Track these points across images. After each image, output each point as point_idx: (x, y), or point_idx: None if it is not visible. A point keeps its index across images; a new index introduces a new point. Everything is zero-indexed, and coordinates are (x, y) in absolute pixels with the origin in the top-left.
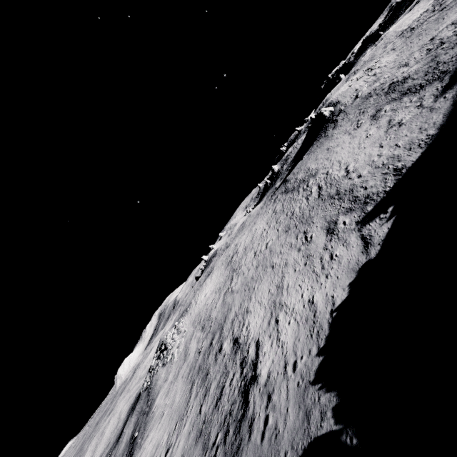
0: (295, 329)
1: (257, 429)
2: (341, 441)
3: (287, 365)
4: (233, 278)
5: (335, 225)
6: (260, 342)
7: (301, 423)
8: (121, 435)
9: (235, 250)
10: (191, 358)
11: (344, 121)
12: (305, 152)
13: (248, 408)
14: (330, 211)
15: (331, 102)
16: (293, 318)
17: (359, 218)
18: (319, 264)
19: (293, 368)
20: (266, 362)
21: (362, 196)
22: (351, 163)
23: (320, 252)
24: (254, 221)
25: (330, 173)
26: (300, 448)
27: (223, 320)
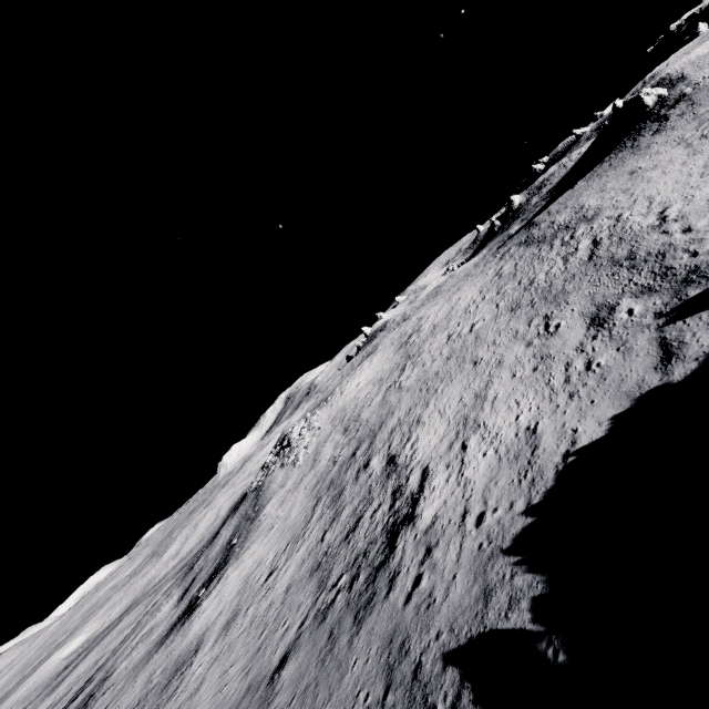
0: (493, 466)
1: (401, 587)
2: (537, 650)
3: (467, 514)
4: (405, 369)
5: (611, 313)
6: (431, 471)
7: (474, 601)
8: (216, 536)
9: (417, 326)
10: (321, 467)
11: (684, 118)
12: (582, 175)
13: (393, 556)
14: (607, 288)
15: (667, 77)
16: (494, 448)
17: (665, 307)
18: (561, 374)
19: (477, 522)
20: (434, 501)
21: (682, 268)
22: (676, 204)
23: (568, 354)
24: (458, 286)
25: (625, 219)
26: (465, 636)
27: (379, 426)
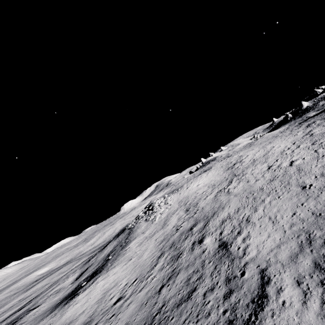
0: None
1: None
2: None
3: None
4: (232, 181)
5: None
6: (273, 276)
7: None
8: (105, 247)
9: (239, 159)
10: (168, 229)
11: None
12: None
13: None
14: None
15: None
16: None
17: None
18: None
19: None
20: None
21: None
22: None
23: None
24: (269, 141)
25: None
26: None
27: (211, 214)
